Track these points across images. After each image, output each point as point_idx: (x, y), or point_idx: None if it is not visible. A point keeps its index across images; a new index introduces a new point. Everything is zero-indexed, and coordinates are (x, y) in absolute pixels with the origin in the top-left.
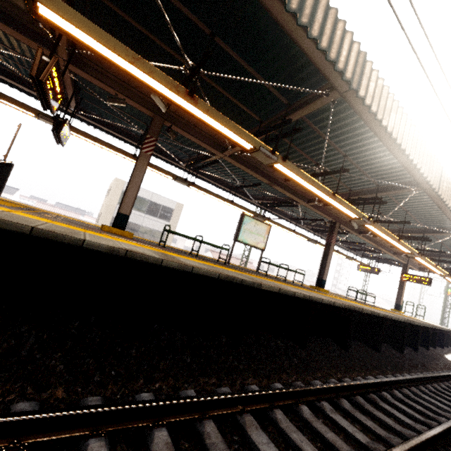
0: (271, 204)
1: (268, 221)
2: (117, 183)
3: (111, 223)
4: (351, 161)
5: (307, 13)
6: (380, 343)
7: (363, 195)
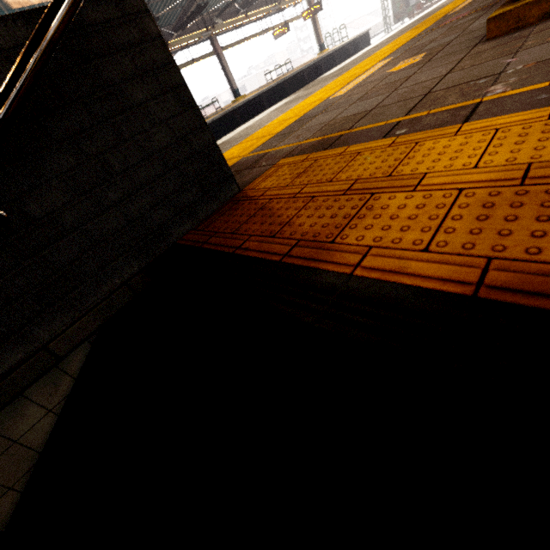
0: None
1: None
2: None
3: None
4: (154, 2)
5: None
6: None
7: (192, 7)
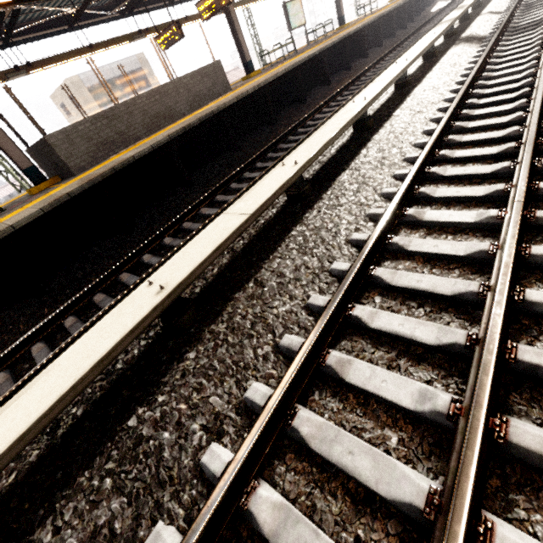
0: None
1: None
2: (75, 85)
3: None
4: None
5: None
6: (394, 30)
7: None
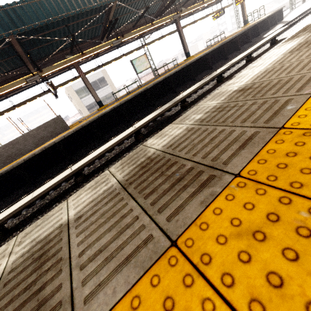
0: (140, 35)
1: (146, 46)
2: (68, 90)
3: (87, 109)
4: None
5: (86, 2)
6: (210, 65)
7: None
